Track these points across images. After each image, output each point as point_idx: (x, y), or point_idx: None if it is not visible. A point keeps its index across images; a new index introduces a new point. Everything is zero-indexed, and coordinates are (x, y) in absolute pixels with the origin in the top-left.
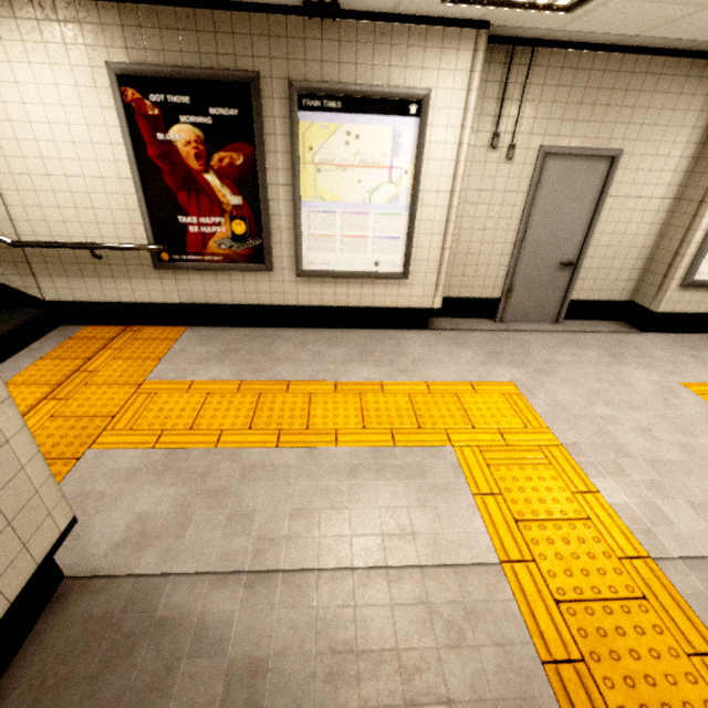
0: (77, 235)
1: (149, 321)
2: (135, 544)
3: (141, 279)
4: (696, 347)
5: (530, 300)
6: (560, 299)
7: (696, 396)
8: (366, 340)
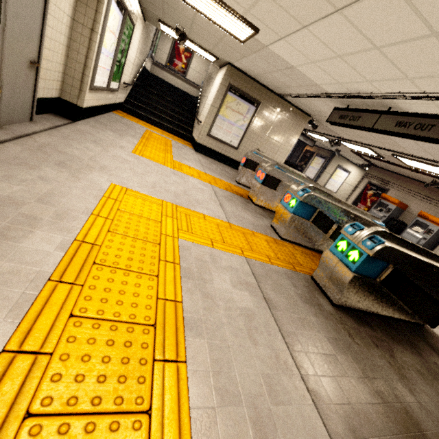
0: None
1: None
2: None
3: None
4: (101, 129)
5: (14, 100)
6: (31, 97)
7: (143, 158)
8: None
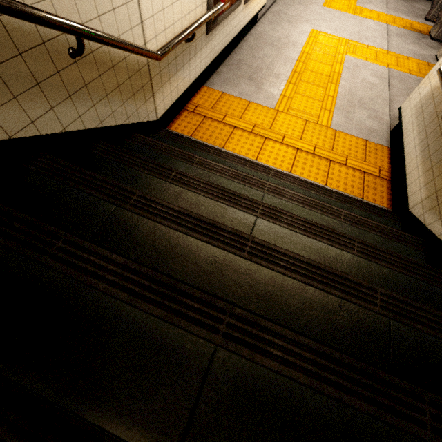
0: (177, 18)
1: (190, 96)
2: (379, 119)
3: (199, 51)
4: None
5: None
6: None
7: (330, 9)
8: (259, 40)
